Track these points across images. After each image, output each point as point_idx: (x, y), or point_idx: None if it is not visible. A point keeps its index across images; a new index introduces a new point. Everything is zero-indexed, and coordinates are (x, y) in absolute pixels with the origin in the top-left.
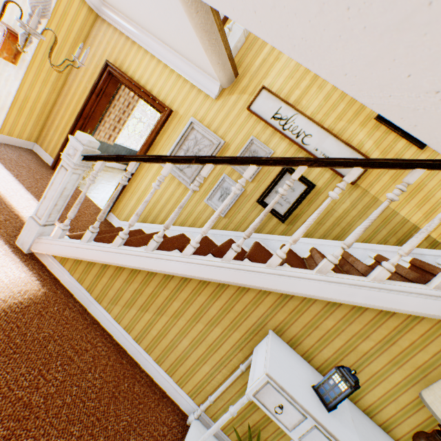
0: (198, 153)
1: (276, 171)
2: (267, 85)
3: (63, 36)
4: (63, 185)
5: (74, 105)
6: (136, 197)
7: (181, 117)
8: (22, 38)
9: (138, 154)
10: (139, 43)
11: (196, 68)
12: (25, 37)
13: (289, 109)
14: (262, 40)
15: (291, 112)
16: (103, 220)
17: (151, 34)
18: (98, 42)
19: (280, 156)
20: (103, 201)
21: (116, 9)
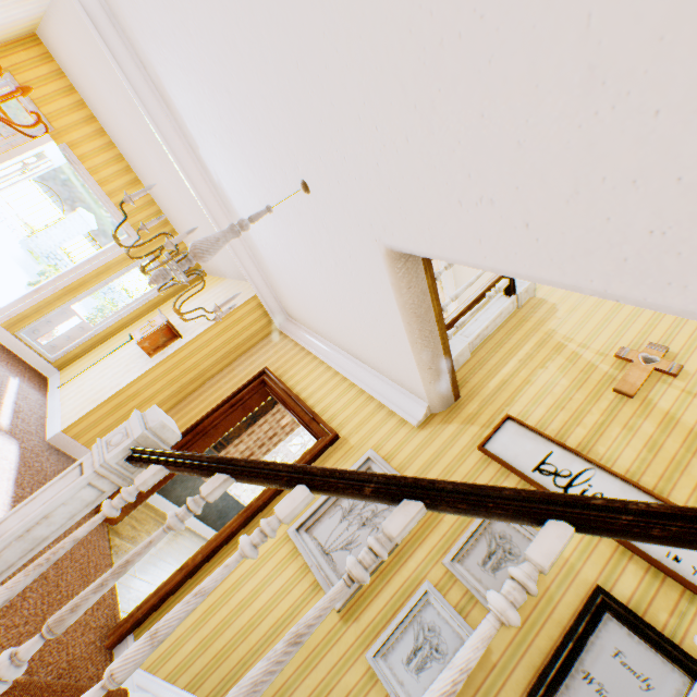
0: (372, 518)
1: (571, 602)
2: (513, 415)
3: (226, 338)
4: (50, 504)
5: (194, 414)
6: (207, 602)
7: (351, 448)
8: (158, 272)
9: (252, 500)
10: (316, 352)
11: (390, 382)
12: (162, 271)
13: (569, 456)
14: (498, 359)
15: (576, 463)
16: (55, 635)
17: (334, 344)
18: (265, 350)
19: (574, 560)
20: (139, 600)
21: (300, 322)
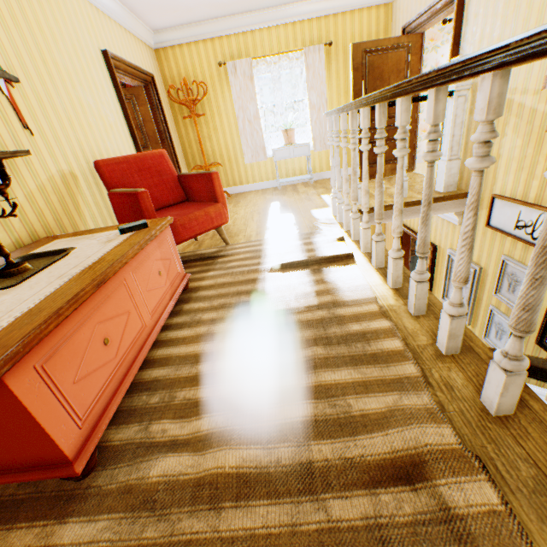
0: None
1: None
2: (498, 191)
3: None
4: None
5: None
6: None
7: (442, 250)
8: None
9: None
10: None
11: None
12: None
13: (529, 210)
14: None
15: (533, 213)
16: None
17: None
18: None
19: None
20: None
21: None
